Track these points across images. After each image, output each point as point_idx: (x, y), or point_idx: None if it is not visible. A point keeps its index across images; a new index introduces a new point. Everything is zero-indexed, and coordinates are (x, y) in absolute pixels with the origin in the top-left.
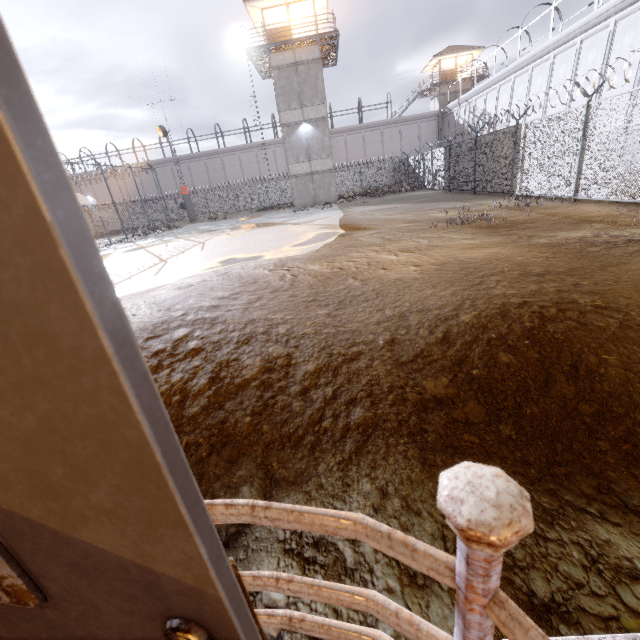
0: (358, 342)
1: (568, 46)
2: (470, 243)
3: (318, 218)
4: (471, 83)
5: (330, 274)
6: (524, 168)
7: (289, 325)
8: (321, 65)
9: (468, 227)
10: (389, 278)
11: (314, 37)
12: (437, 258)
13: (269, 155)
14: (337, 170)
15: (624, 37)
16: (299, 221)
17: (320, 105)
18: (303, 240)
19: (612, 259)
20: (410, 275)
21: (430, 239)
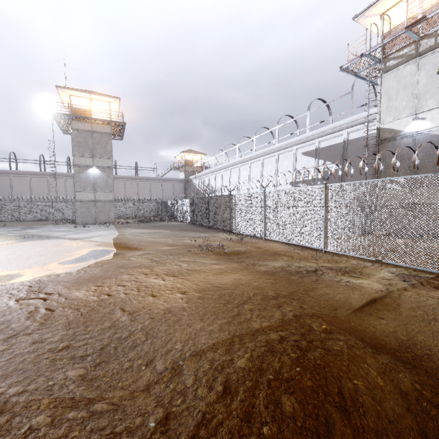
0: (119, 436)
1: (245, 164)
2: (218, 269)
3: (96, 235)
4: (201, 169)
5: (96, 303)
6: (236, 218)
7: (7, 420)
8: (111, 137)
9: (212, 253)
10: (158, 309)
11: (108, 121)
12: (198, 284)
13: (60, 182)
14: (117, 201)
15: (267, 166)
16: (77, 236)
17: (108, 159)
18: (76, 256)
19: (308, 286)
20: (178, 305)
21: (188, 263)
